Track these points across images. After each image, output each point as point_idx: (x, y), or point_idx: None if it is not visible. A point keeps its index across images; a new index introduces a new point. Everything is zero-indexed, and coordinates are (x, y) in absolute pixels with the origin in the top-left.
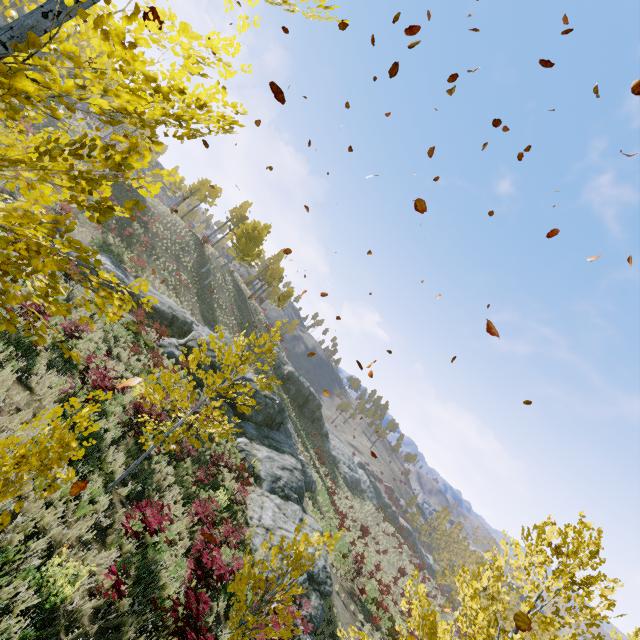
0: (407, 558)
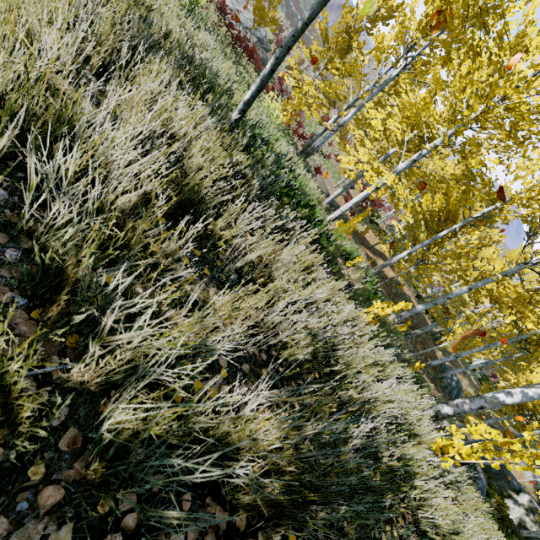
0: (305, 57)
